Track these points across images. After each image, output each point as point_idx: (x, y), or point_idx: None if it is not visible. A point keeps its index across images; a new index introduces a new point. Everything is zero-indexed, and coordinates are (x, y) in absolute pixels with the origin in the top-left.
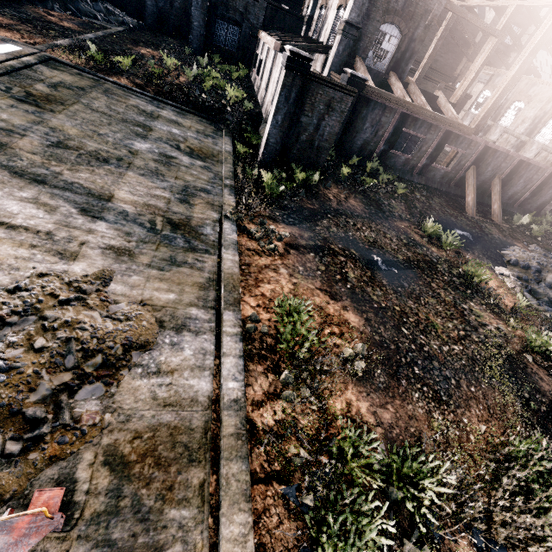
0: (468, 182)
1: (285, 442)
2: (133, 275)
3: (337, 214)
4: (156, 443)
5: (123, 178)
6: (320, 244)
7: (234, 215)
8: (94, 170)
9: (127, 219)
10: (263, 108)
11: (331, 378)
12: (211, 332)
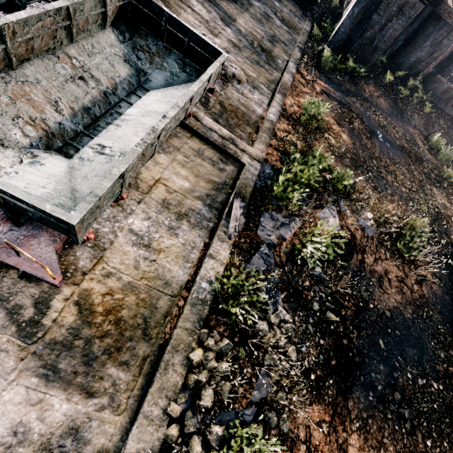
0: None
1: (288, 146)
2: (239, 57)
3: (365, 100)
4: (237, 112)
5: (242, 14)
6: (344, 102)
7: (297, 62)
8: (229, 3)
9: (240, 34)
10: (345, 9)
11: (320, 145)
12: (268, 98)
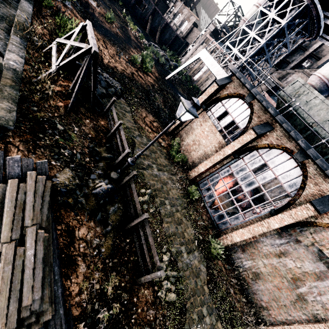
0: (149, 21)
1: None
2: None
3: None
4: None
5: None
6: None
7: None
8: None
9: None
10: None
11: None
12: None
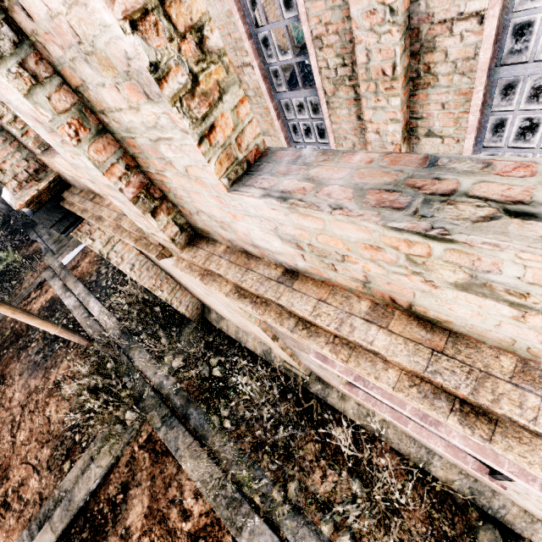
0: None
1: None
2: None
3: None
4: None
5: None
6: None
7: None
8: None
9: None
10: None
11: None
12: None
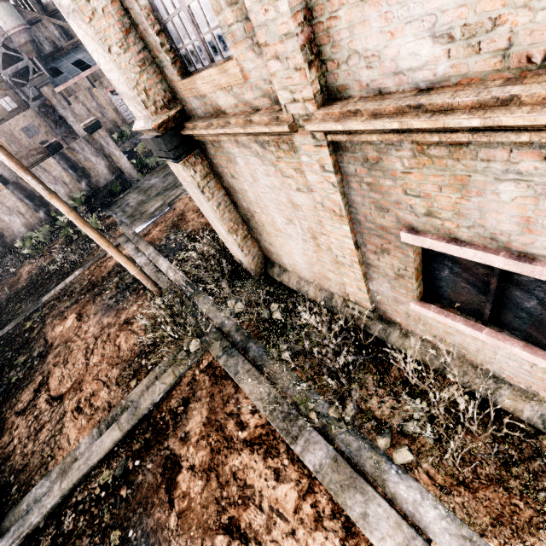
0: None
1: None
2: None
3: None
4: None
5: None
6: None
7: None
8: None
9: None
10: None
11: None
12: None
